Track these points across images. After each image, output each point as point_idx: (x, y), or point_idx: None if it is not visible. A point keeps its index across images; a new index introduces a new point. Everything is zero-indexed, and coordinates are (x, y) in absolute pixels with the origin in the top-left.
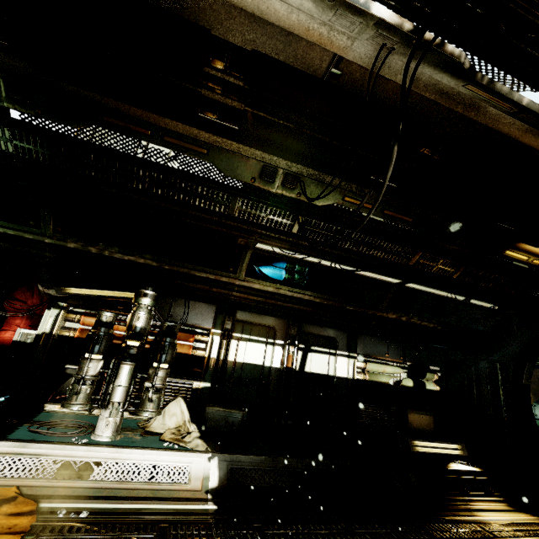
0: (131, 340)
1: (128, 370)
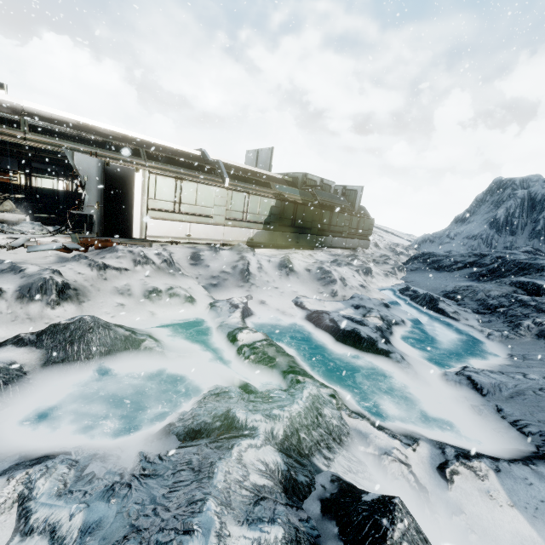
0: None
1: None
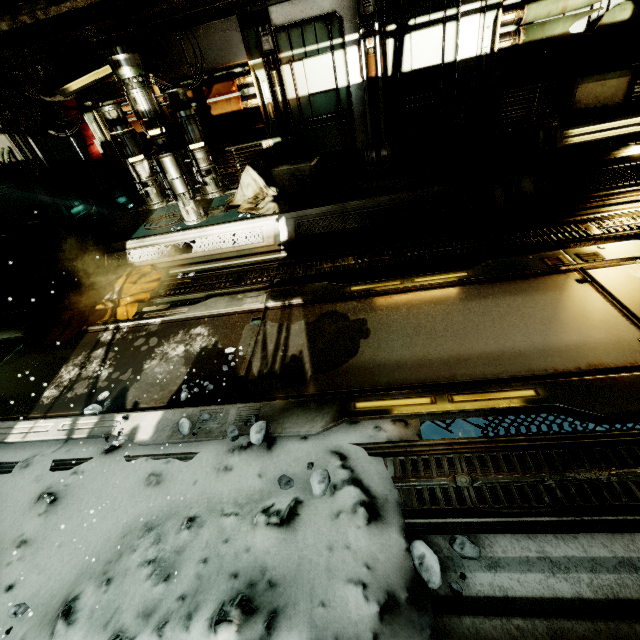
0: (150, 130)
1: (169, 163)
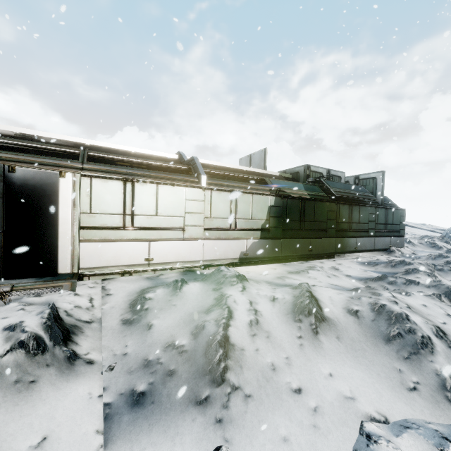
0: None
1: None
